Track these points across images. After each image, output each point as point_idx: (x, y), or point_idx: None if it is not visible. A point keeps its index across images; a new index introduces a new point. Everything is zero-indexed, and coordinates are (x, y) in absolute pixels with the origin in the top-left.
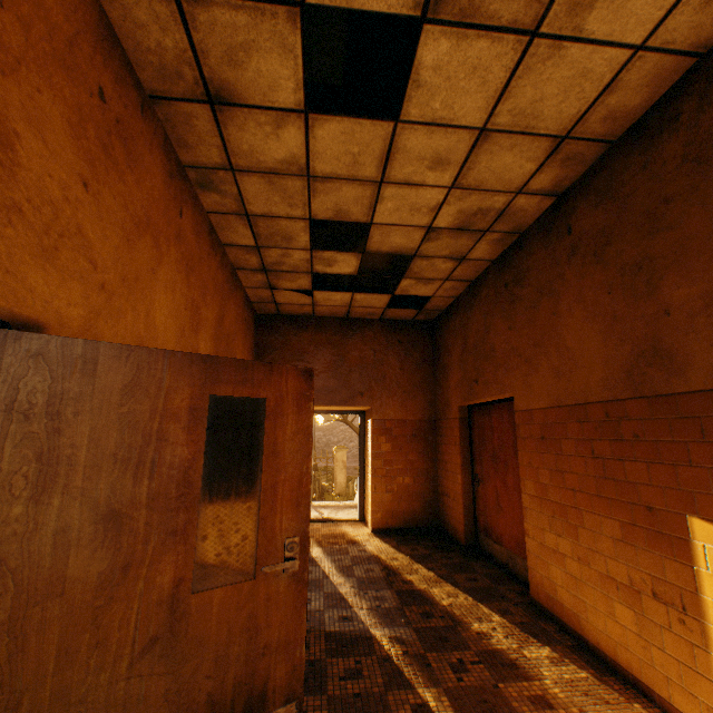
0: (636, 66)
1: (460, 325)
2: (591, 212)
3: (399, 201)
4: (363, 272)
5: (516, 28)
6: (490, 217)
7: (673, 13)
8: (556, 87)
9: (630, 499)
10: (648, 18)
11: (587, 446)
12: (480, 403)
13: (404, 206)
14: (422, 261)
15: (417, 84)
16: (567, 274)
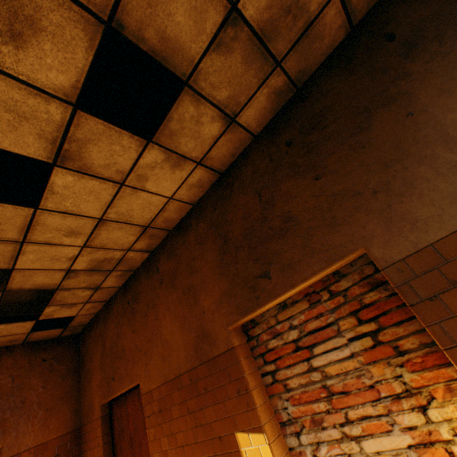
0: (172, 204)
1: (100, 334)
2: (167, 261)
3: (41, 253)
4: (6, 304)
5: (113, 180)
6: (114, 262)
7: (180, 190)
8: (139, 206)
9: (211, 436)
10: (171, 189)
11: (185, 405)
12: (119, 396)
13: (46, 257)
14: (65, 291)
15: (52, 191)
16: (161, 294)
